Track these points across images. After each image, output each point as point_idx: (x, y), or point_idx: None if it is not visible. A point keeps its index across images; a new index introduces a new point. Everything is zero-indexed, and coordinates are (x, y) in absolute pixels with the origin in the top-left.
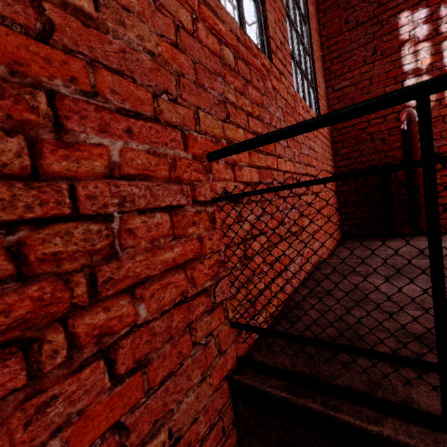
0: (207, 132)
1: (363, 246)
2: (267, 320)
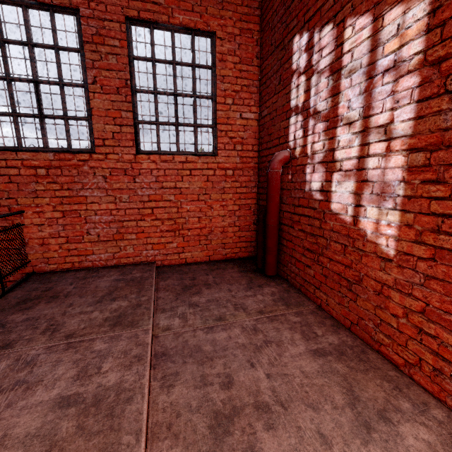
0: (23, 204)
1: (218, 267)
2: (59, 268)
